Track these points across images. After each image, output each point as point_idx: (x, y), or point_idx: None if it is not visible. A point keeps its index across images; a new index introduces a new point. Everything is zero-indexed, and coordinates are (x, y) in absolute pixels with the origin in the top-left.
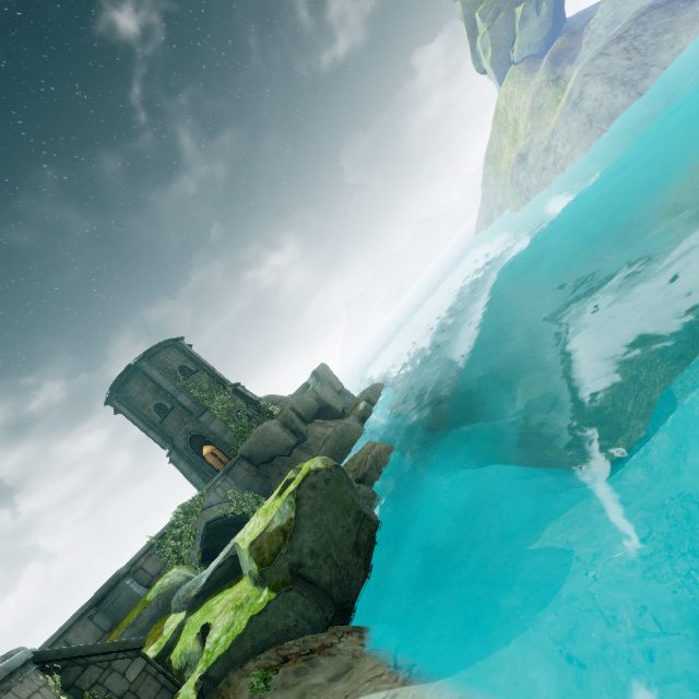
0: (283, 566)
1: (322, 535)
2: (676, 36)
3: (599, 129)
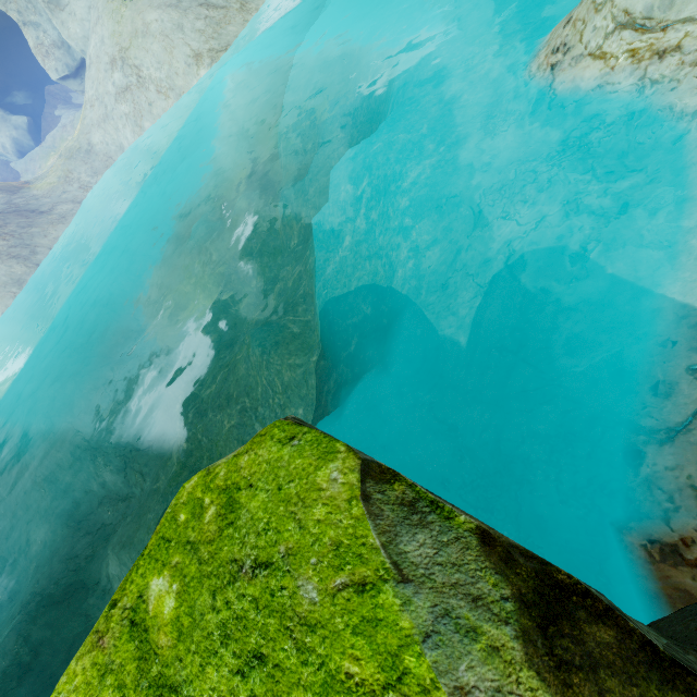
0: None
1: None
2: (45, 230)
3: (9, 292)
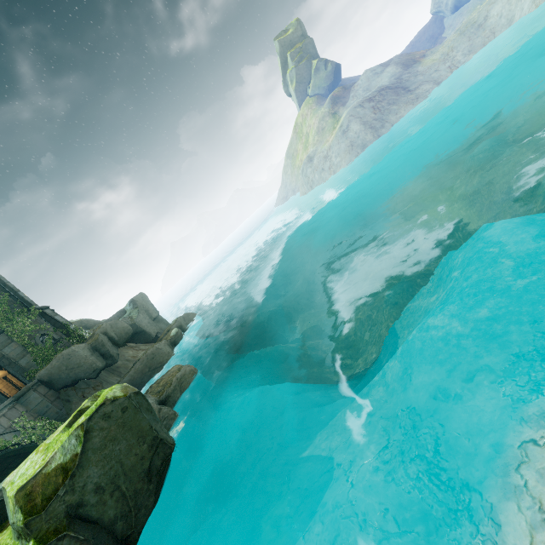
0: (58, 510)
1: (112, 467)
2: (399, 108)
3: (356, 152)
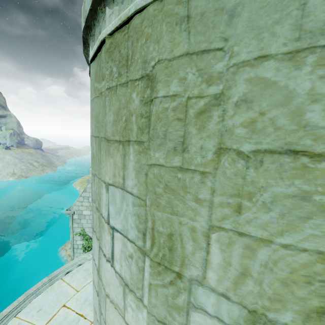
0: None
1: None
2: None
3: None
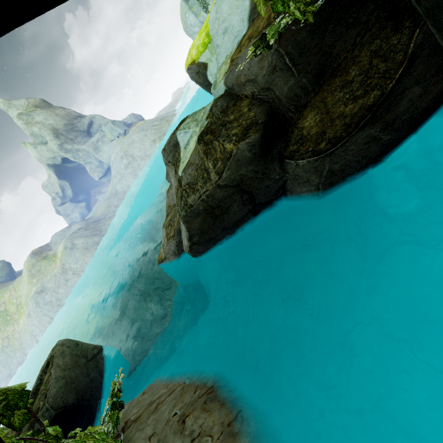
0: None
1: None
2: (104, 223)
3: (94, 248)
